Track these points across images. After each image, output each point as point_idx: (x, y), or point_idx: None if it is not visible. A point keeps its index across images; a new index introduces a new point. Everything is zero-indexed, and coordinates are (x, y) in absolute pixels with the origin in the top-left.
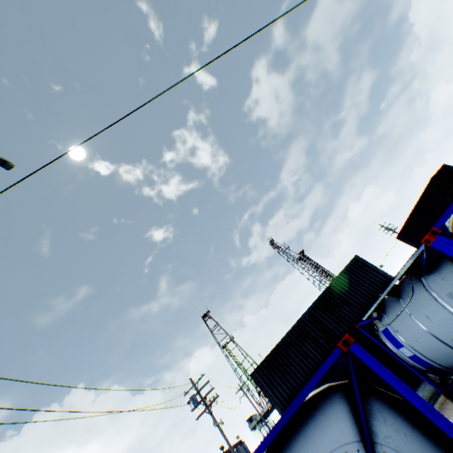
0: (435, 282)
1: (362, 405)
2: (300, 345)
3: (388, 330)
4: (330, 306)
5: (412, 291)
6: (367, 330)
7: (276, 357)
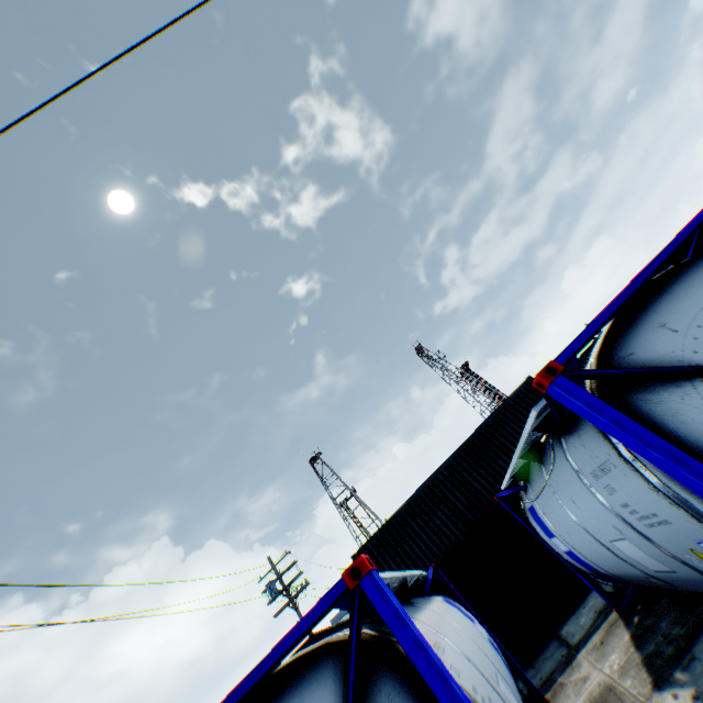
0: (576, 450)
1: (364, 687)
2: (430, 515)
3: (535, 509)
4: (482, 457)
5: (553, 457)
6: (510, 505)
7: (392, 532)
